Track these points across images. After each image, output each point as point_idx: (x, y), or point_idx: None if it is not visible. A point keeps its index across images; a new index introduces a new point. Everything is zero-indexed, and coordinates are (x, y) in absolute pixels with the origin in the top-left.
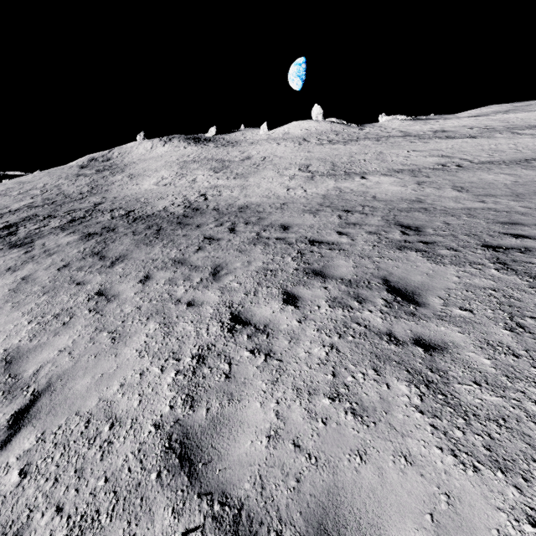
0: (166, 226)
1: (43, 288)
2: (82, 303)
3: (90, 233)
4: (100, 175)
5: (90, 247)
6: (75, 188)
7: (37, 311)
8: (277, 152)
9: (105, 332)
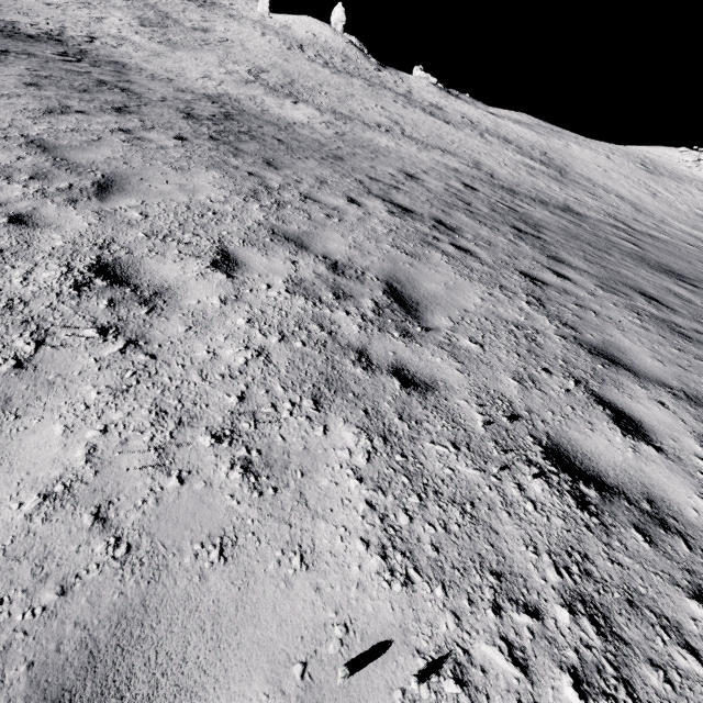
0: None
1: None
2: None
3: None
4: None
5: None
6: None
7: None
8: (249, 43)
9: None
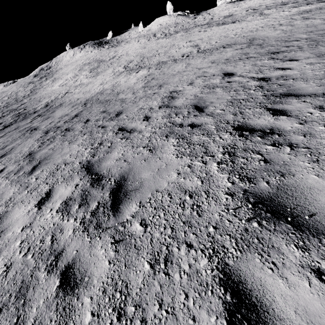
0: (17, 121)
1: None
2: None
3: None
4: (40, 81)
5: None
6: (24, 93)
7: None
8: (130, 50)
9: None
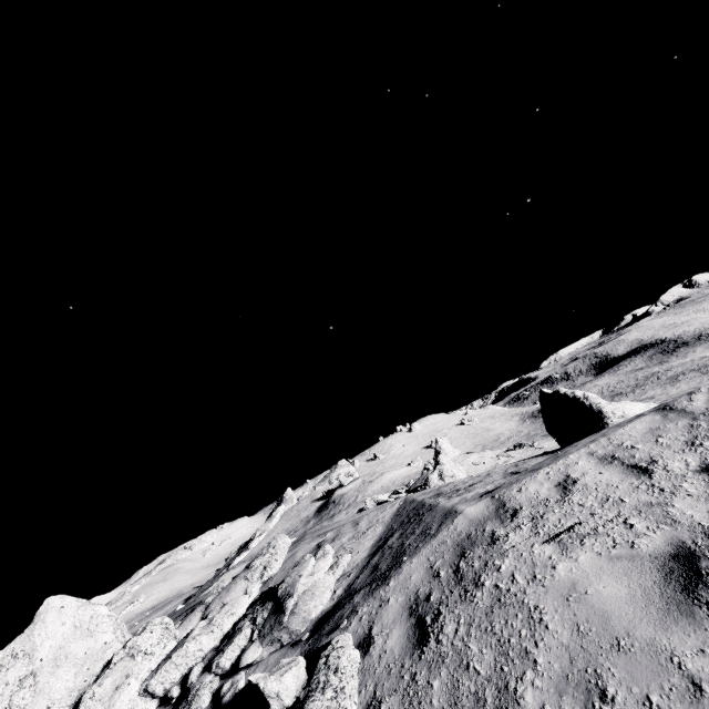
0: None
1: None
2: None
3: None
4: None
5: None
6: None
7: None
8: None
9: None
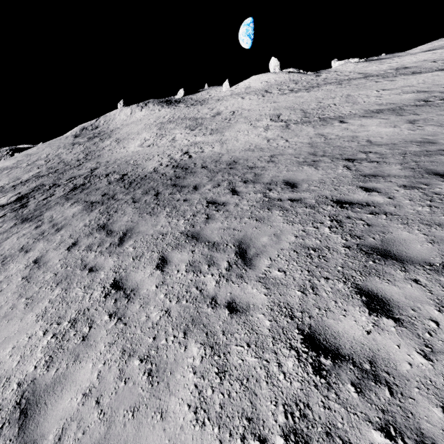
0: (162, 190)
1: (55, 276)
2: (99, 302)
3: (92, 201)
4: (92, 142)
5: (94, 219)
6: (73, 155)
7: (51, 312)
8: (244, 106)
9: (136, 358)
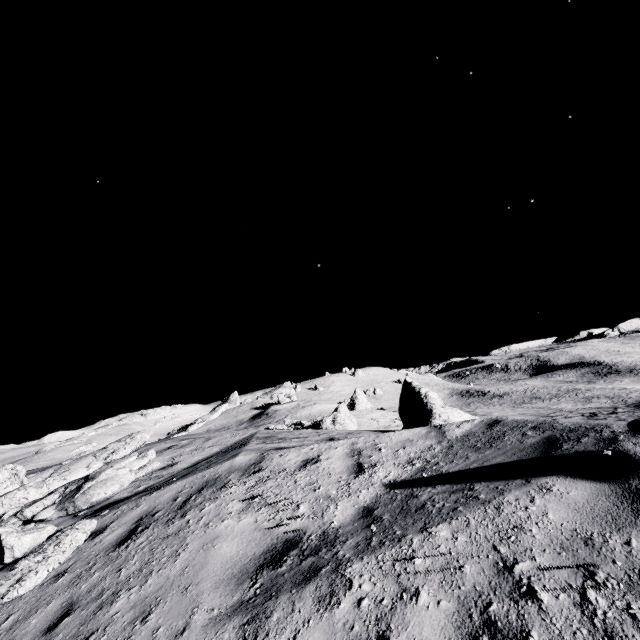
0: None
1: None
2: None
3: None
4: None
5: None
6: None
7: None
8: None
9: None
